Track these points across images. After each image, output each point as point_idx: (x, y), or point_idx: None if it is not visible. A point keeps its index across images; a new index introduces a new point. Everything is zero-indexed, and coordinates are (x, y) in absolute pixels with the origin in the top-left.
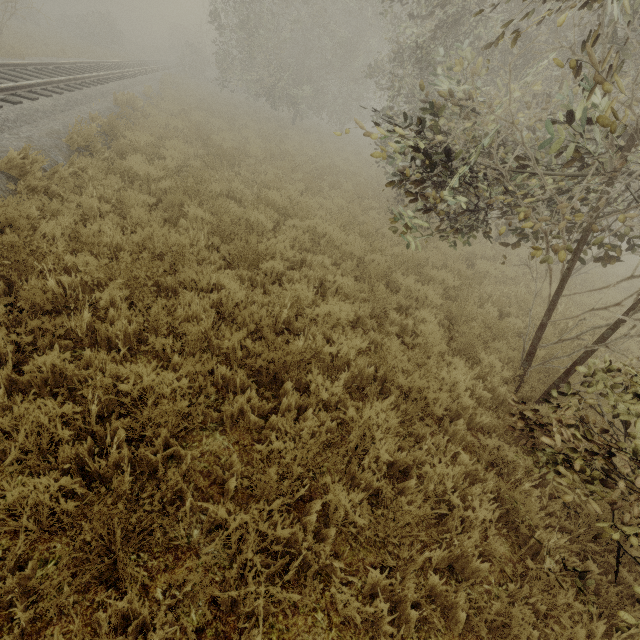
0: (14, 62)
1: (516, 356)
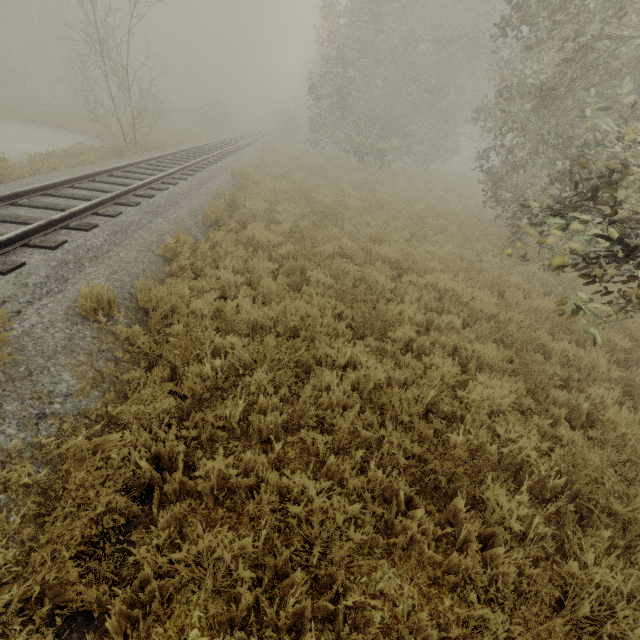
0: (160, 155)
1: None
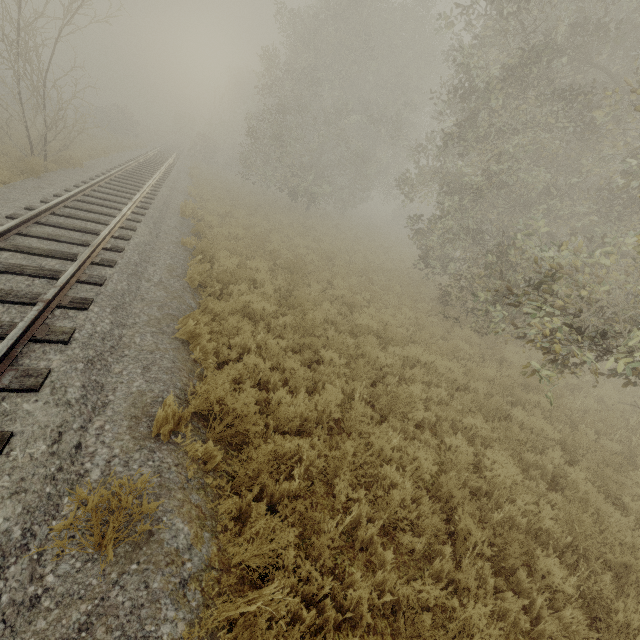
0: (93, 182)
1: None
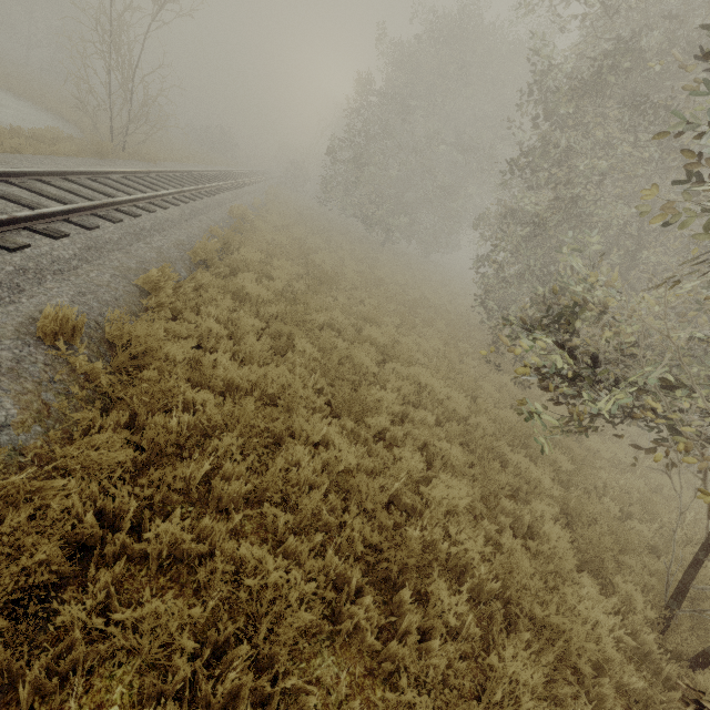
0: (152, 170)
1: (655, 585)
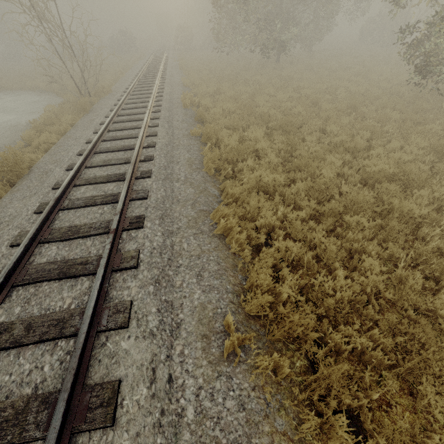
0: (120, 103)
1: None
